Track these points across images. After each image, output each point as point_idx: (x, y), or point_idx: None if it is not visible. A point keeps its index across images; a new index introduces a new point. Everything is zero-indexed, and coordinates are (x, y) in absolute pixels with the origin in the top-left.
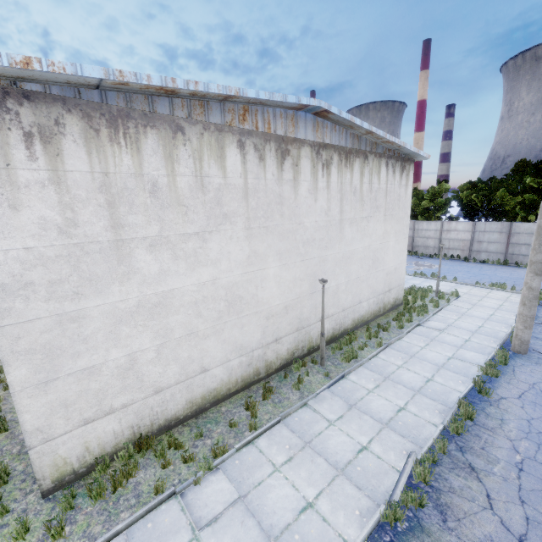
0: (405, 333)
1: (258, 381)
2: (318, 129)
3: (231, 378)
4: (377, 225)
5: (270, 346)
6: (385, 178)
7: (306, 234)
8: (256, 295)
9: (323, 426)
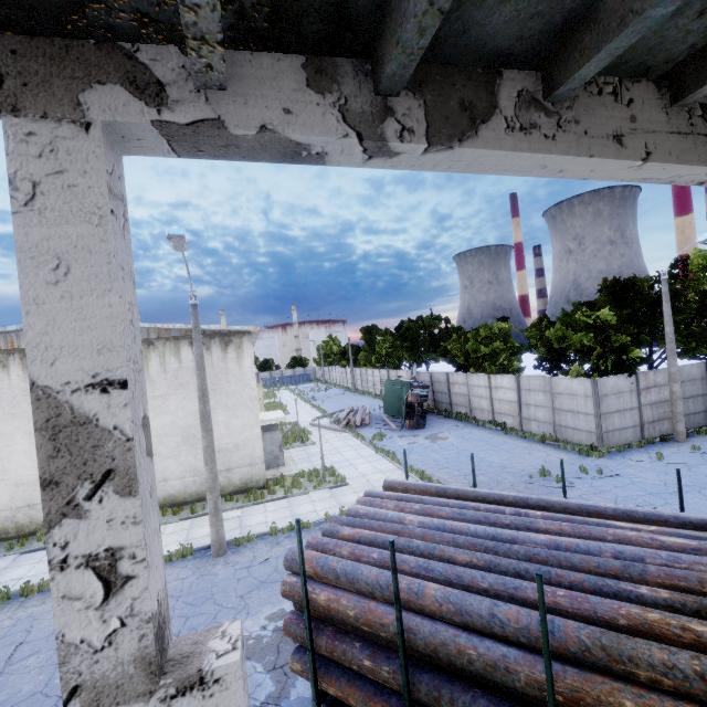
0: (179, 518)
1: (8, 539)
2: None
3: None
4: (185, 402)
5: (22, 510)
6: (192, 356)
7: None
8: (2, 465)
9: None
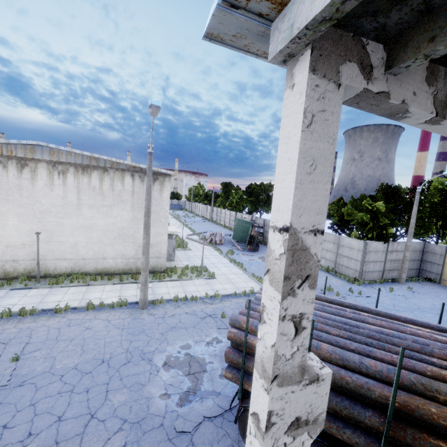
0: (113, 282)
1: None
2: (54, 154)
3: None
4: (123, 212)
5: (9, 263)
6: (131, 183)
7: (44, 207)
8: None
9: None
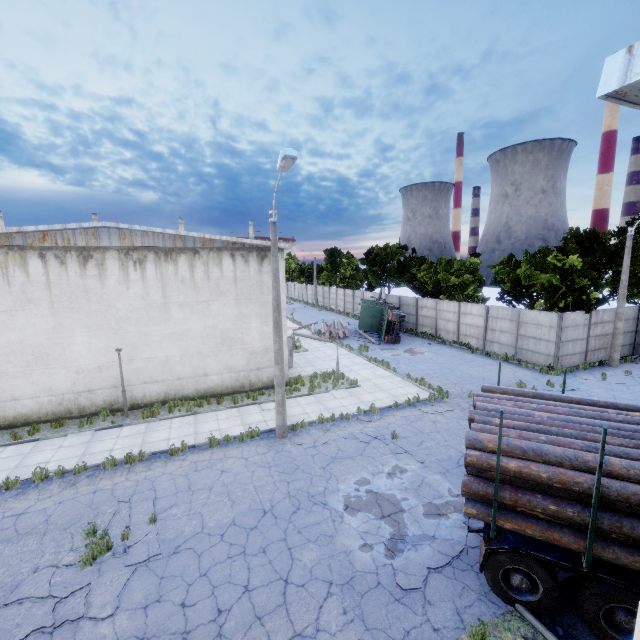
0: (226, 407)
1: (71, 418)
2: (125, 238)
3: (42, 410)
4: (224, 308)
5: (83, 394)
6: (232, 267)
7: (120, 313)
8: (64, 354)
9: (52, 448)
